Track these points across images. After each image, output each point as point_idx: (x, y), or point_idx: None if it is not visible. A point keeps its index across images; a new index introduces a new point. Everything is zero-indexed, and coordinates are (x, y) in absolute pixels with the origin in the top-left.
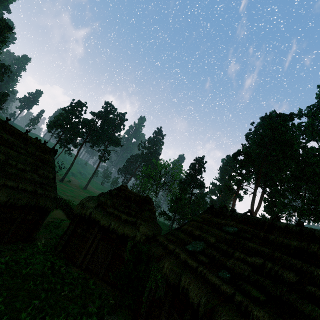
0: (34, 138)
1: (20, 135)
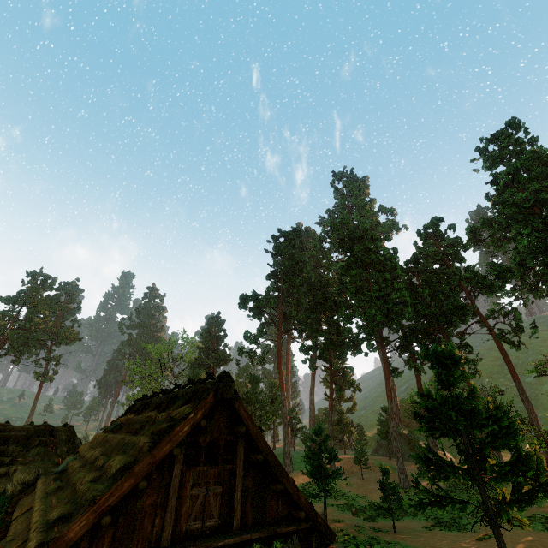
0: None
1: None
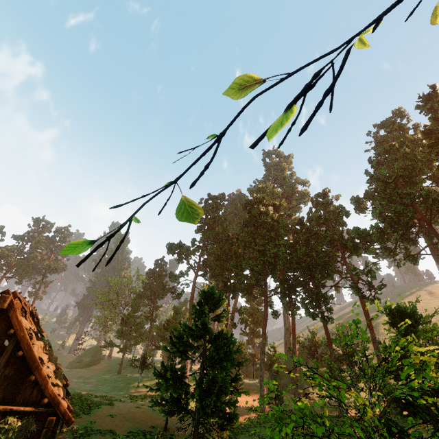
0: None
1: None
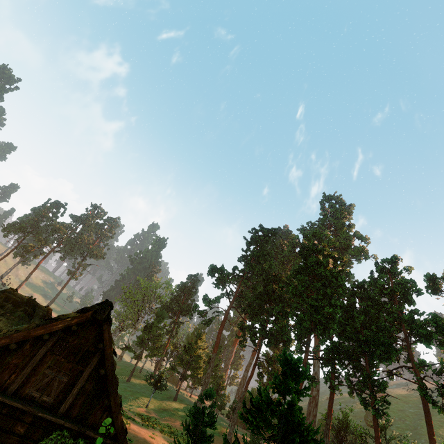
0: None
1: None
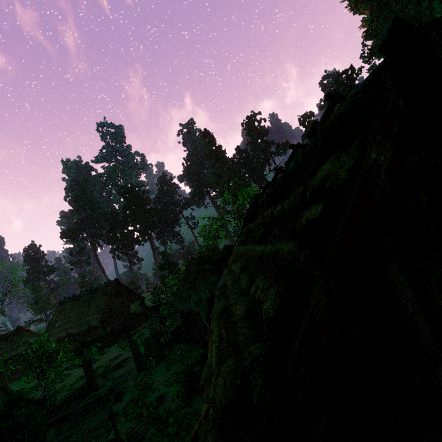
0: None
1: None
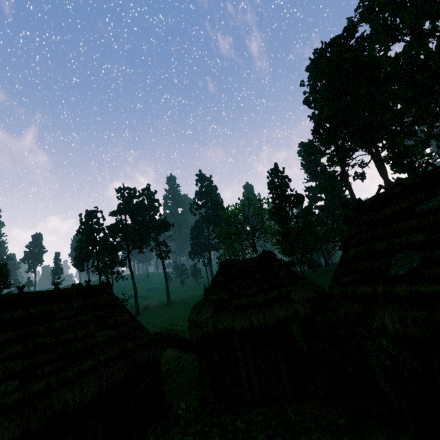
0: (71, 288)
1: (51, 297)
